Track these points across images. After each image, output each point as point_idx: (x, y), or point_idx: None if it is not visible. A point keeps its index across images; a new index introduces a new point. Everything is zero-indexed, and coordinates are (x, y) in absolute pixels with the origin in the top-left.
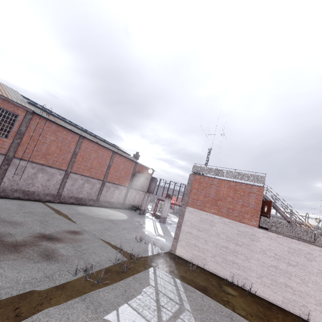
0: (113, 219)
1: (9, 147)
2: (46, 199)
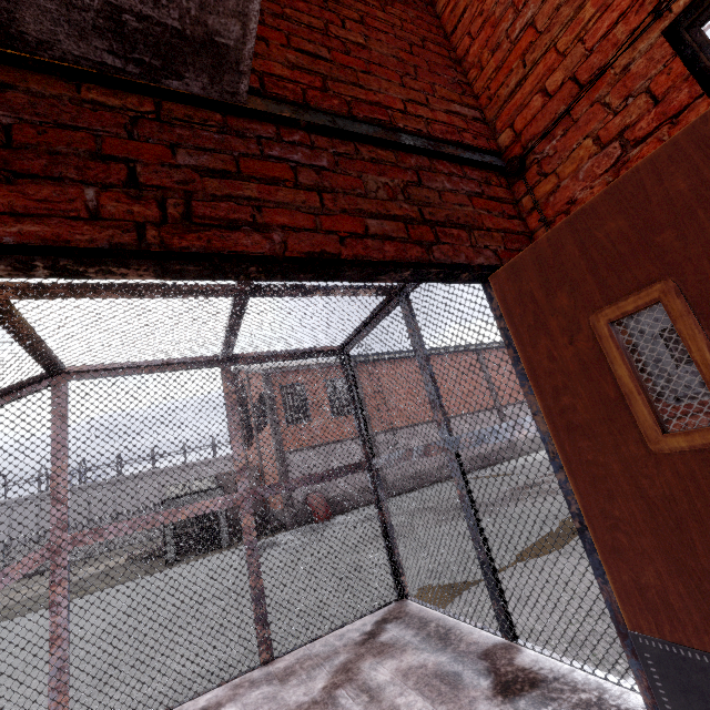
0: None
1: None
2: (443, 476)
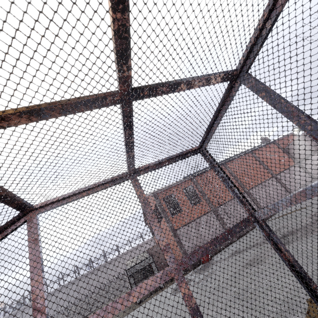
0: None
1: (207, 205)
2: None
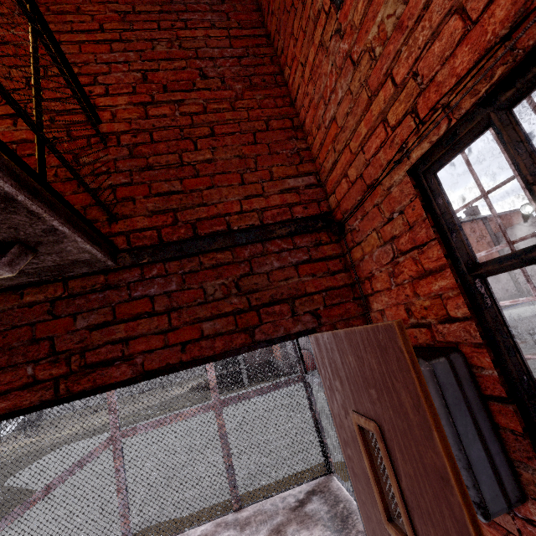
0: (533, 314)
1: None
2: None
